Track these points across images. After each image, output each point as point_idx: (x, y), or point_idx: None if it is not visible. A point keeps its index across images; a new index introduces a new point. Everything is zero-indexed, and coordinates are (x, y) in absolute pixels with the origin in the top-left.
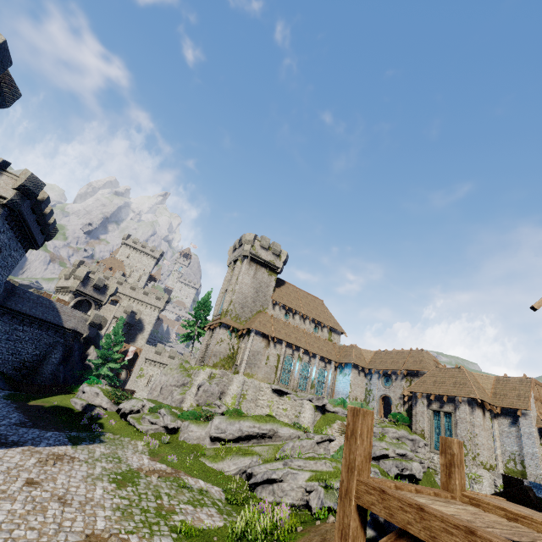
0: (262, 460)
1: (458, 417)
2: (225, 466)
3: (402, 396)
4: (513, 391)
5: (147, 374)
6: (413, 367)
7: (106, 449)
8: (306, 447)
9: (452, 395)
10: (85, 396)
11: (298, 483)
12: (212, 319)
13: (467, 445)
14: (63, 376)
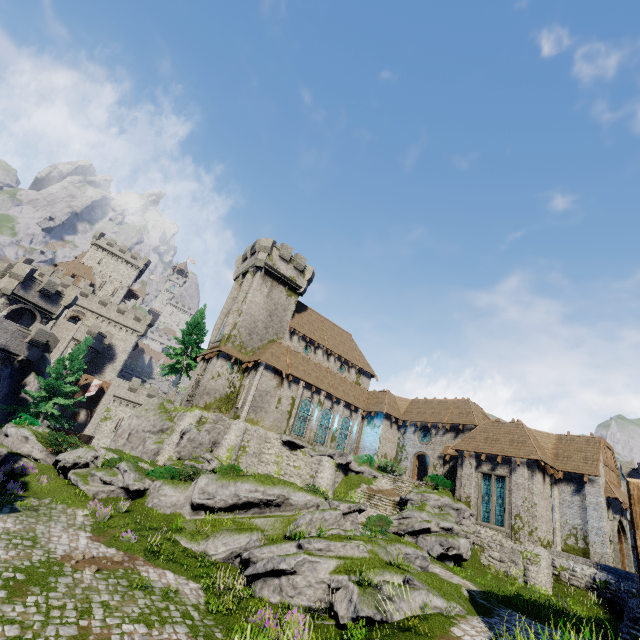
0: (265, 540)
1: (514, 483)
2: (210, 546)
3: (443, 455)
4: (579, 453)
5: (116, 417)
6: (459, 420)
7: (16, 523)
8: (330, 521)
9: (509, 455)
10: (8, 441)
11: (318, 577)
12: (209, 347)
13: (523, 517)
14: None
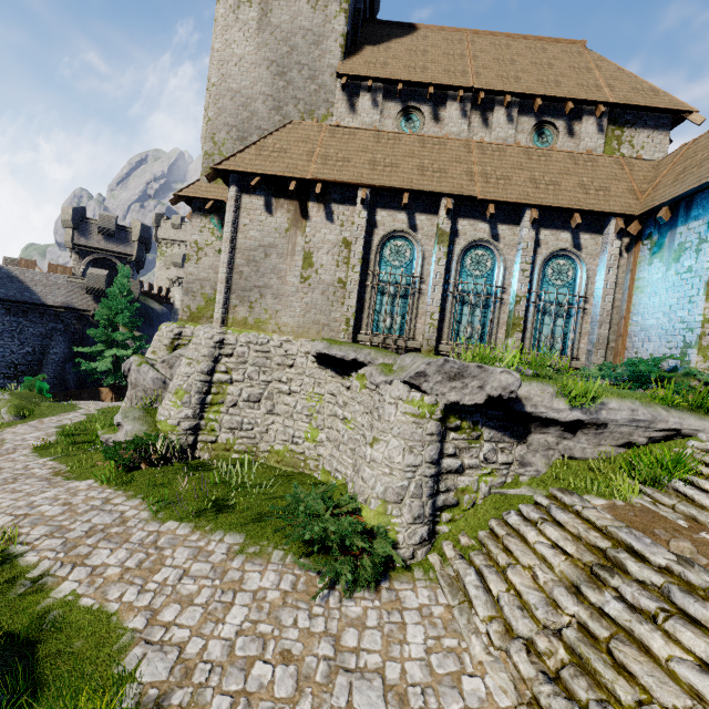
0: None
1: None
2: None
3: None
4: None
5: None
6: None
7: None
8: None
9: None
10: None
11: None
12: None
13: None
14: (73, 378)
